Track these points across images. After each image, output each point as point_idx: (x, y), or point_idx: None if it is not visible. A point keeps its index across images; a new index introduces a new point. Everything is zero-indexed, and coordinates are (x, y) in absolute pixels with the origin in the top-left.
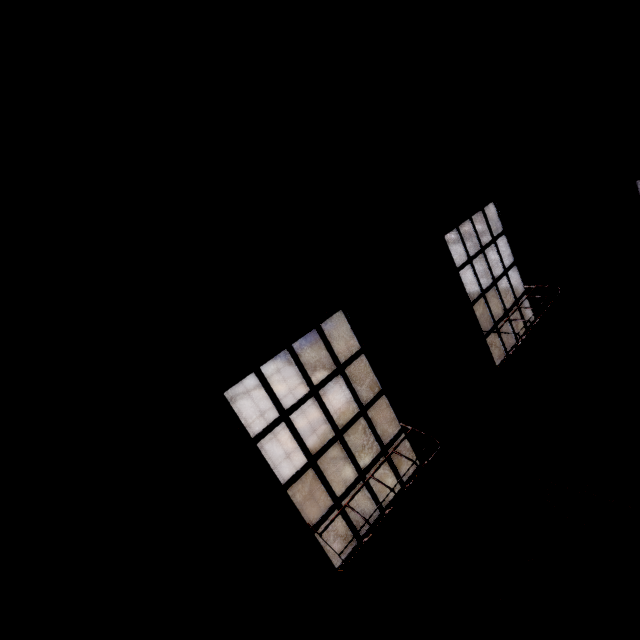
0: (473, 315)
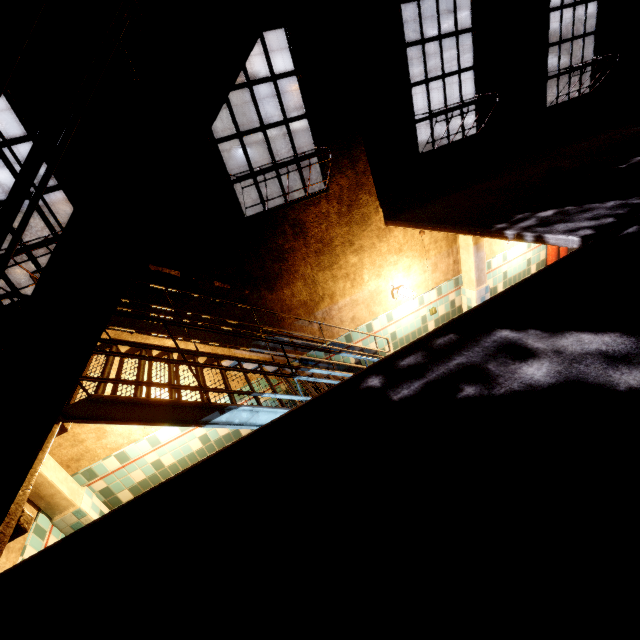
0: (546, 54)
